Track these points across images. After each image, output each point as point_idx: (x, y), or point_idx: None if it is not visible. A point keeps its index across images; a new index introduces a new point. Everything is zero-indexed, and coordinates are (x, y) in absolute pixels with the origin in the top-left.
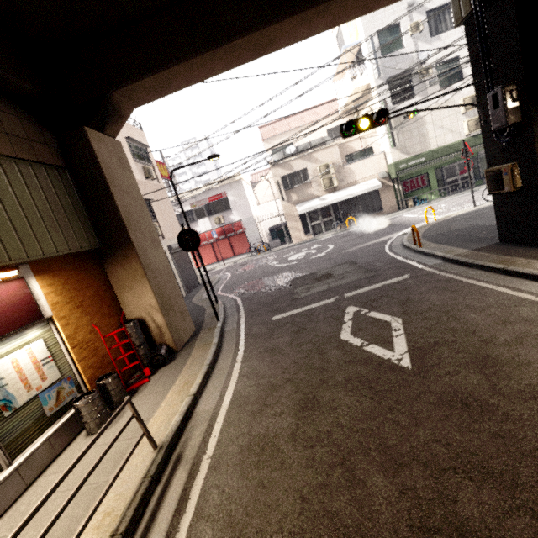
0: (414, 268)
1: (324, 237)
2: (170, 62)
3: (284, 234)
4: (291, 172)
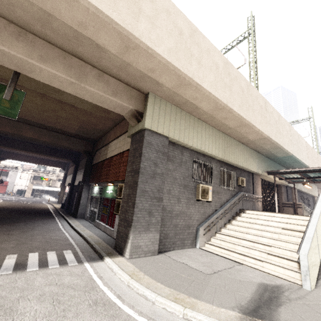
0: (42, 202)
1: (37, 198)
2: (20, 160)
3: (23, 193)
4: (38, 175)
